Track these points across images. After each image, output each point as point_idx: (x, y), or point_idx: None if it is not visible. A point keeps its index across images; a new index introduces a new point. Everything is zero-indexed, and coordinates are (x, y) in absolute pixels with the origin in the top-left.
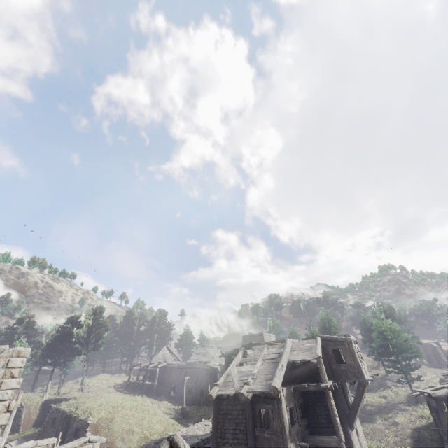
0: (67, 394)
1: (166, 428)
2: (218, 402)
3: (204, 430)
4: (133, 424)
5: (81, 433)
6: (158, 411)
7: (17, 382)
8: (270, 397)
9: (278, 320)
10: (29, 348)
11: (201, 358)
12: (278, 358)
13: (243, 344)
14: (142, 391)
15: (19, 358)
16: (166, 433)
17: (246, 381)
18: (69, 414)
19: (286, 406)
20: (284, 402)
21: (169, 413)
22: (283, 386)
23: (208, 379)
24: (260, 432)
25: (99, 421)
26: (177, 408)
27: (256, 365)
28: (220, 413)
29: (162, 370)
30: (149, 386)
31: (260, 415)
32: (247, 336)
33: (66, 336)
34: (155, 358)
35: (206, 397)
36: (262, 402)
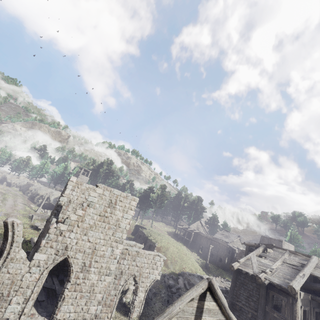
0: (145, 225)
1: (195, 269)
2: (237, 273)
3: (220, 284)
4: (177, 257)
5: (152, 248)
6: (191, 257)
7: (133, 213)
8: (285, 292)
9: (299, 235)
10: (138, 198)
11: (224, 238)
12: (299, 266)
13: (260, 241)
14: (182, 241)
15: (134, 202)
16: (195, 272)
17: (264, 271)
18: (147, 236)
19: (301, 306)
20: (299, 302)
21: (197, 261)
22: (300, 290)
23: (227, 254)
24: (270, 310)
25: (160, 246)
26: (202, 261)
27: (275, 263)
28: (237, 280)
29: (195, 234)
30: (186, 240)
31: (273, 299)
32: (266, 237)
33: (147, 196)
34: (191, 225)
35: (223, 264)
36: (277, 292)
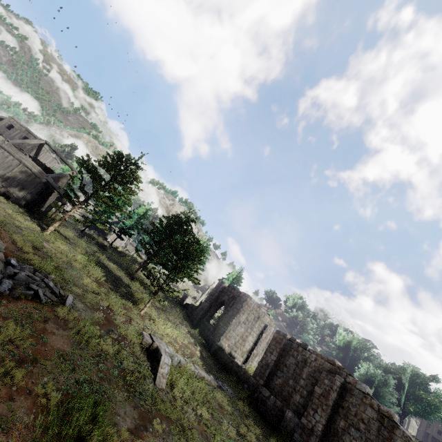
0: None
1: None
2: None
3: None
4: None
5: None
6: None
7: None
8: None
9: None
10: None
11: None
12: None
13: None
14: None
15: None
16: None
17: None
18: None
19: None
20: None
21: None
22: None
23: None
24: None
25: None
26: None
27: None
28: None
29: None
30: None
31: None
32: None
33: None
34: None
35: None
36: None
